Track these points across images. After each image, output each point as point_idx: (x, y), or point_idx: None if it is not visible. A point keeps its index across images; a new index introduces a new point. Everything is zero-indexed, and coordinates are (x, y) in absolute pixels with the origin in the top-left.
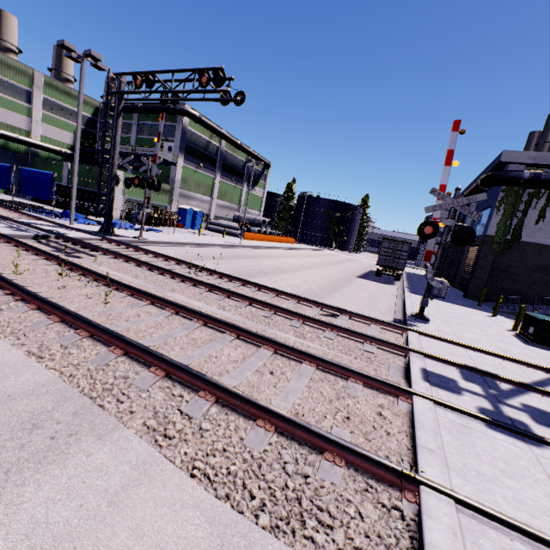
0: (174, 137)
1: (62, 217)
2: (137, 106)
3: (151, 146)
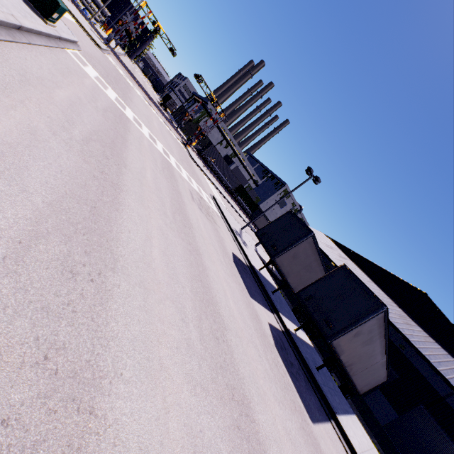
0: None
1: None
2: None
3: None
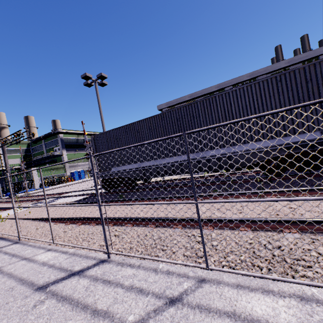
0: (59, 144)
1: (3, 196)
2: (41, 137)
3: (52, 151)
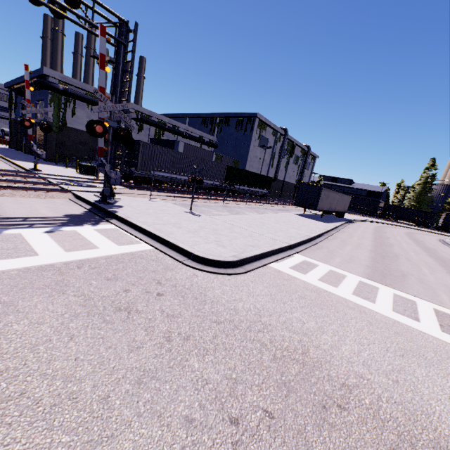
0: None
1: None
2: None
3: None
